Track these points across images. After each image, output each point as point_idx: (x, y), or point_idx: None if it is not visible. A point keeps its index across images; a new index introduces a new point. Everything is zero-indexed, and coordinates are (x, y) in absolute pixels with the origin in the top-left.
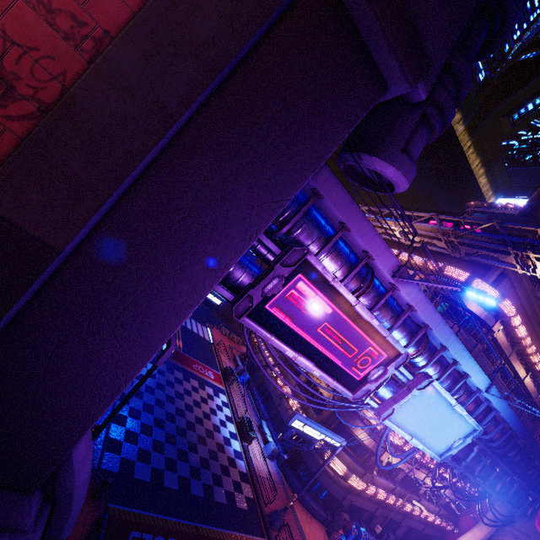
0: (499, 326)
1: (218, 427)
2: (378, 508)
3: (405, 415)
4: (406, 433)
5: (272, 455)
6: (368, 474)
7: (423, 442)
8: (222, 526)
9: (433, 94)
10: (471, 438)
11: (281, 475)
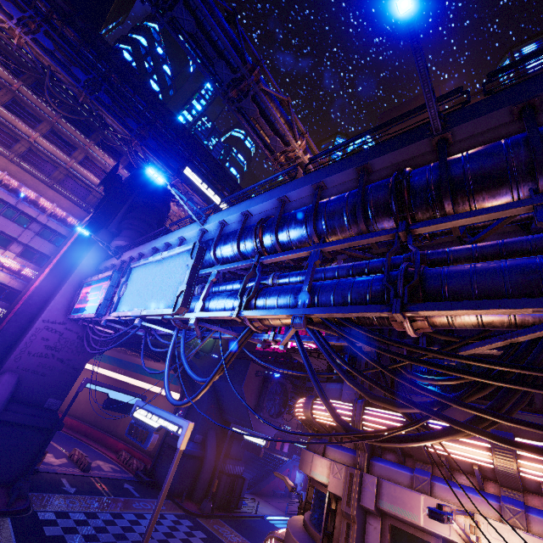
0: None
1: None
2: None
3: (128, 300)
4: (130, 311)
5: None
6: None
7: (151, 308)
8: None
9: (120, 226)
10: (190, 258)
11: None
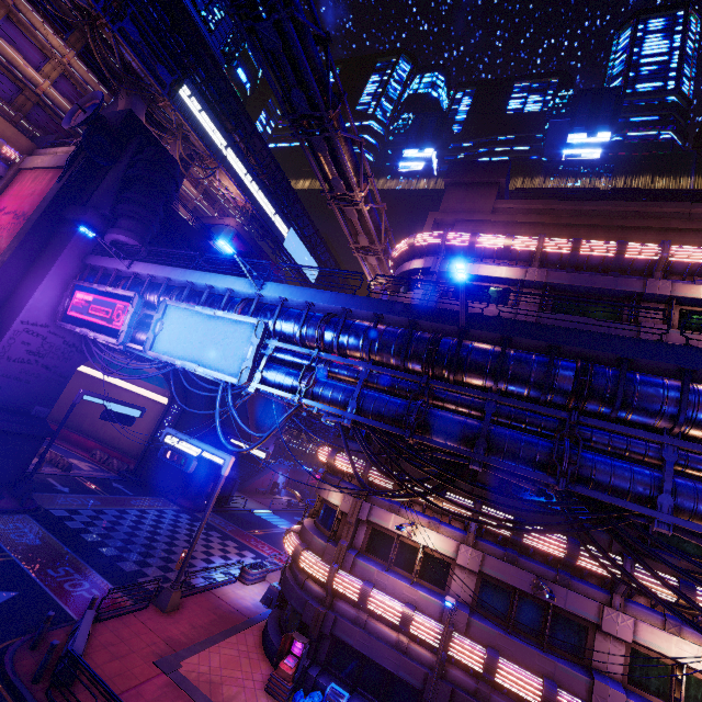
0: (433, 258)
1: (214, 562)
2: (428, 675)
3: (168, 343)
4: (176, 359)
5: (268, 596)
6: (330, 545)
7: (206, 366)
8: (95, 569)
9: (115, 209)
10: (255, 336)
11: (265, 618)
